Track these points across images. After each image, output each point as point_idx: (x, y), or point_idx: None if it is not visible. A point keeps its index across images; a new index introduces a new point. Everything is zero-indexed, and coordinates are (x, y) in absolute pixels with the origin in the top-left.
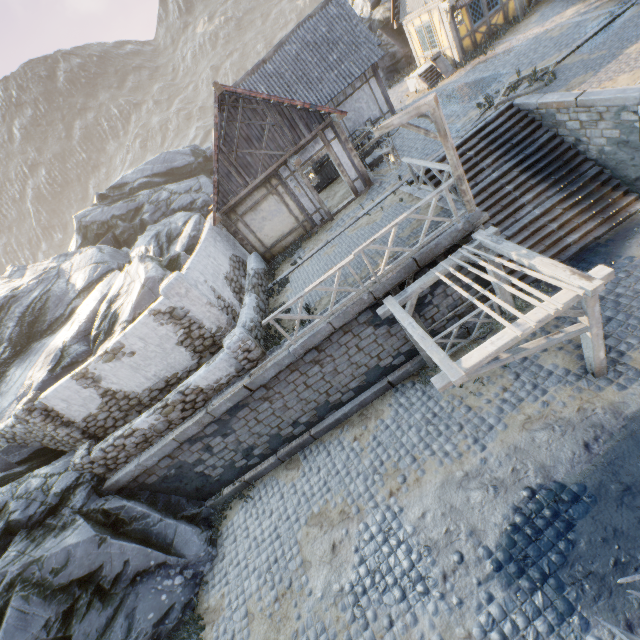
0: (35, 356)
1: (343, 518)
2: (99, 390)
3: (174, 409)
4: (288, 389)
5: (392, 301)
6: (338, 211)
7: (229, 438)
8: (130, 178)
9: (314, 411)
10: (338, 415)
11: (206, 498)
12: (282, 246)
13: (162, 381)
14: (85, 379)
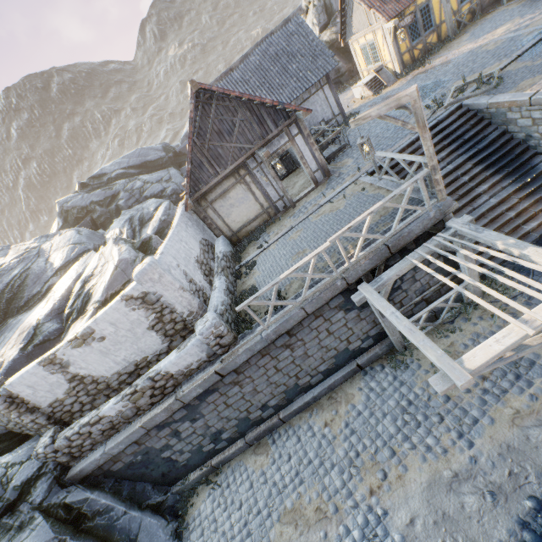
0: (10, 332)
1: (320, 517)
2: (67, 375)
3: (143, 395)
4: (258, 373)
5: (368, 288)
6: (299, 199)
7: (197, 423)
8: (108, 169)
9: (283, 394)
10: (307, 398)
11: (172, 483)
12: (247, 230)
13: (131, 365)
14: (53, 365)
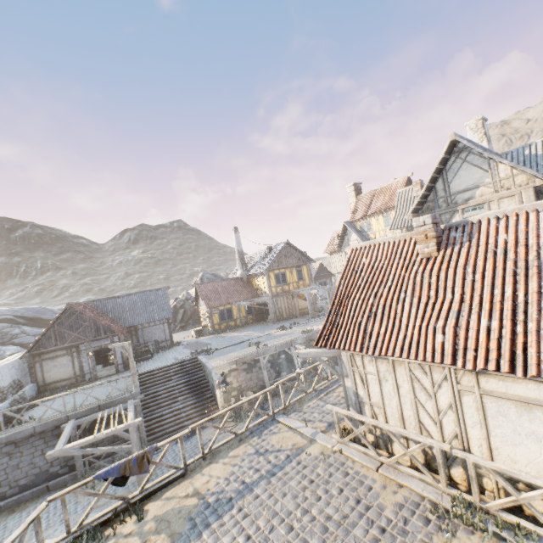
0: None
1: None
2: None
3: None
4: None
5: (73, 421)
6: (103, 377)
7: None
8: (2, 312)
9: None
10: None
11: None
12: (56, 385)
13: None
14: None
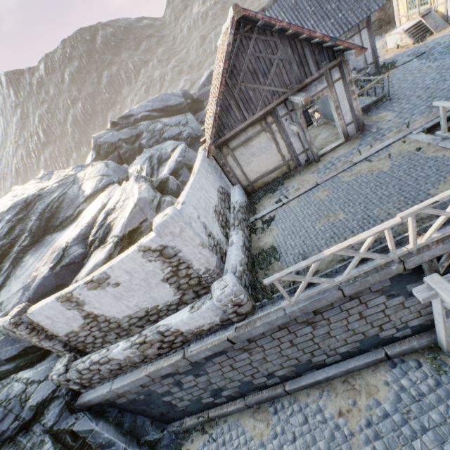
0: (45, 248)
1: None
2: (82, 312)
3: (151, 346)
4: (271, 344)
5: (444, 284)
6: (324, 153)
7: (200, 378)
8: (135, 111)
9: (293, 367)
10: (319, 377)
11: (169, 421)
12: (264, 181)
13: (142, 311)
14: (69, 302)
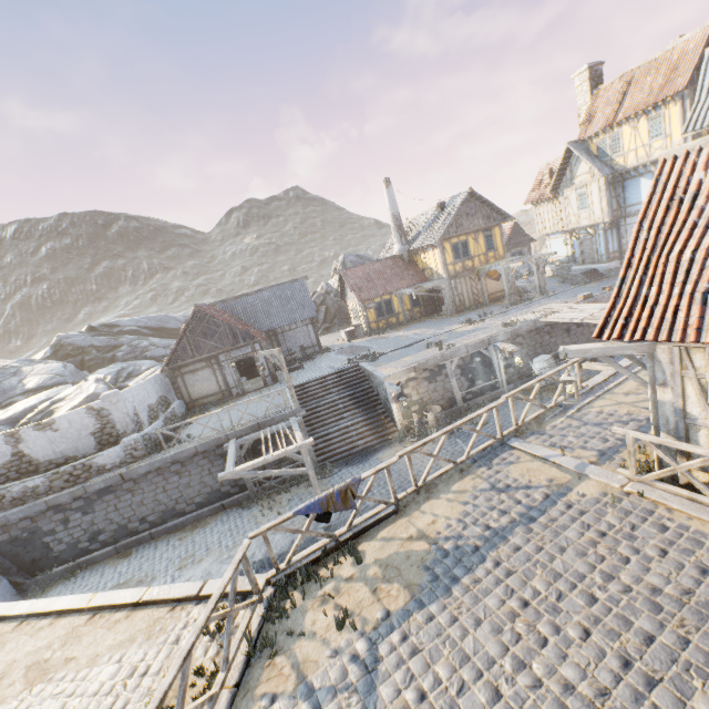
0: None
1: (139, 584)
2: (15, 449)
3: (61, 478)
4: (150, 488)
5: (234, 441)
6: (251, 391)
7: (87, 517)
8: (124, 323)
9: (162, 513)
10: (178, 521)
11: (36, 574)
12: (204, 402)
13: (64, 458)
14: (12, 437)
